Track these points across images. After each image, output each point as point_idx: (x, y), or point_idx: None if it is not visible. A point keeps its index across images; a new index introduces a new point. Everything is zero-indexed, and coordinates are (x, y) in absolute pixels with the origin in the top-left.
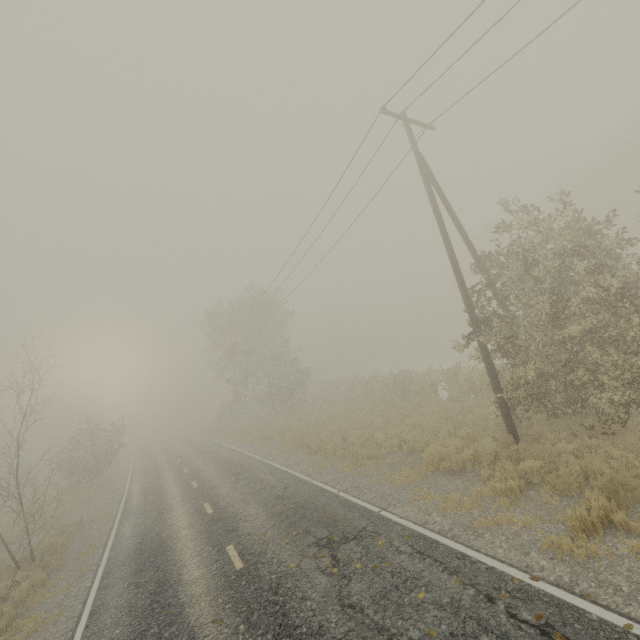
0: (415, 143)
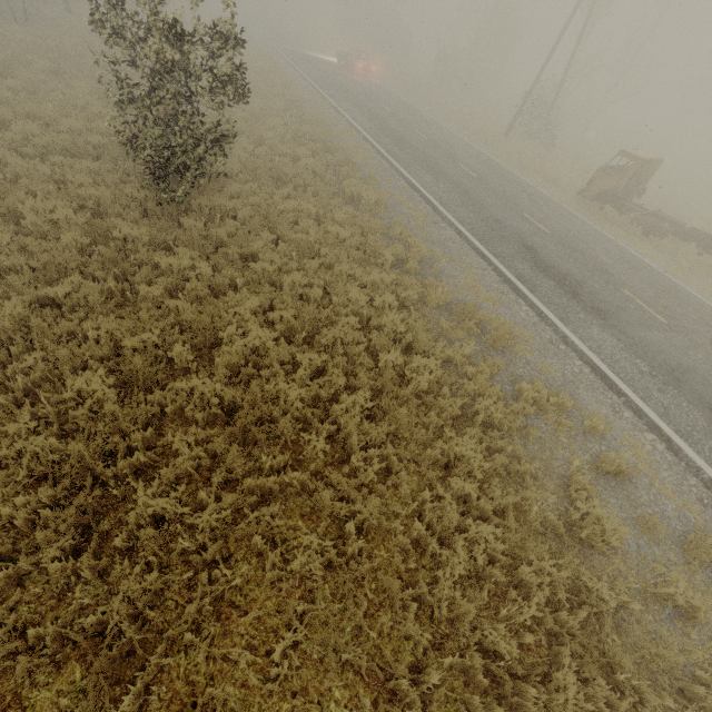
0: None
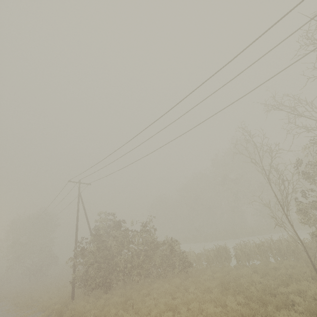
0: (79, 190)
